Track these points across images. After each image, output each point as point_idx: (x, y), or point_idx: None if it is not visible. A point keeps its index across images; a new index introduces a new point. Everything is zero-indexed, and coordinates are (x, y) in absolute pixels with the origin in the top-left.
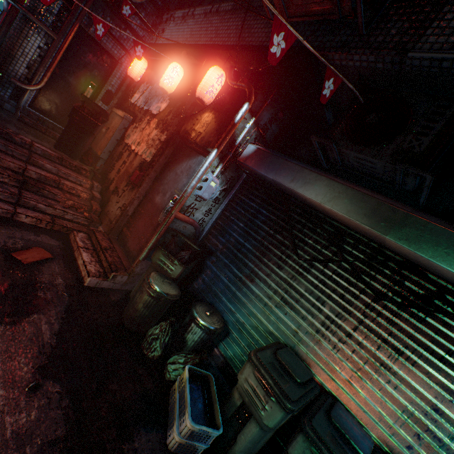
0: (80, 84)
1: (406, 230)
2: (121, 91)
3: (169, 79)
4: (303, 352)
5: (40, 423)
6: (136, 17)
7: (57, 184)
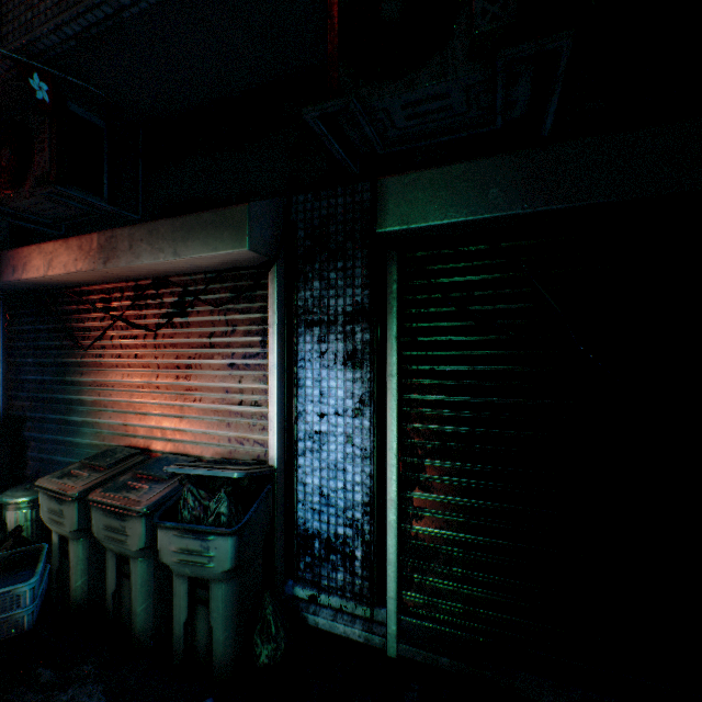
0: None
1: (106, 251)
2: None
3: None
4: (141, 439)
5: None
6: None
7: None
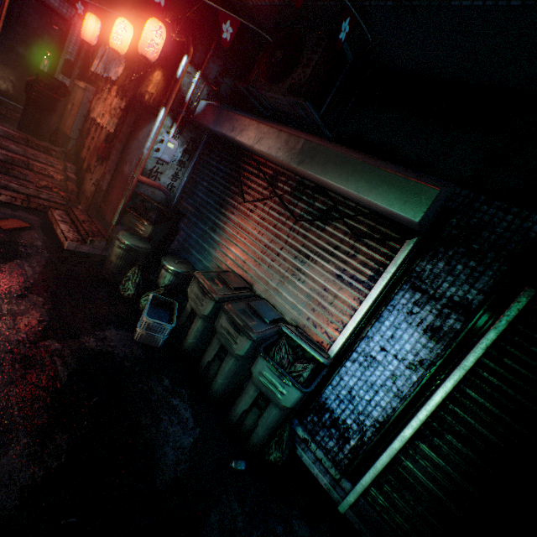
0: (33, 55)
1: (304, 155)
2: (81, 59)
3: (118, 38)
4: (249, 277)
5: (28, 312)
6: None
7: (27, 165)
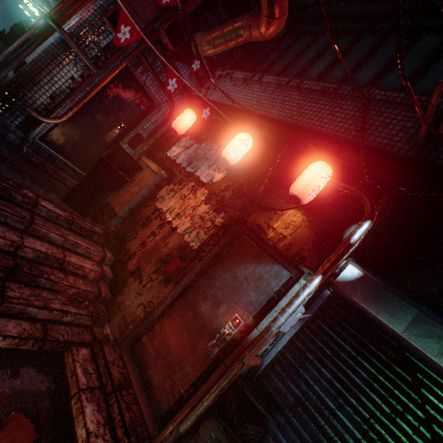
0: (108, 123)
1: None
2: (155, 137)
3: (236, 150)
4: None
5: None
6: (188, 66)
7: (60, 262)
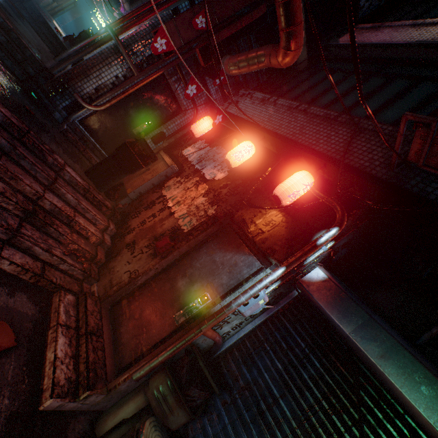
0: (138, 118)
1: None
2: (175, 137)
3: (238, 154)
4: None
5: None
6: None
7: (70, 220)
